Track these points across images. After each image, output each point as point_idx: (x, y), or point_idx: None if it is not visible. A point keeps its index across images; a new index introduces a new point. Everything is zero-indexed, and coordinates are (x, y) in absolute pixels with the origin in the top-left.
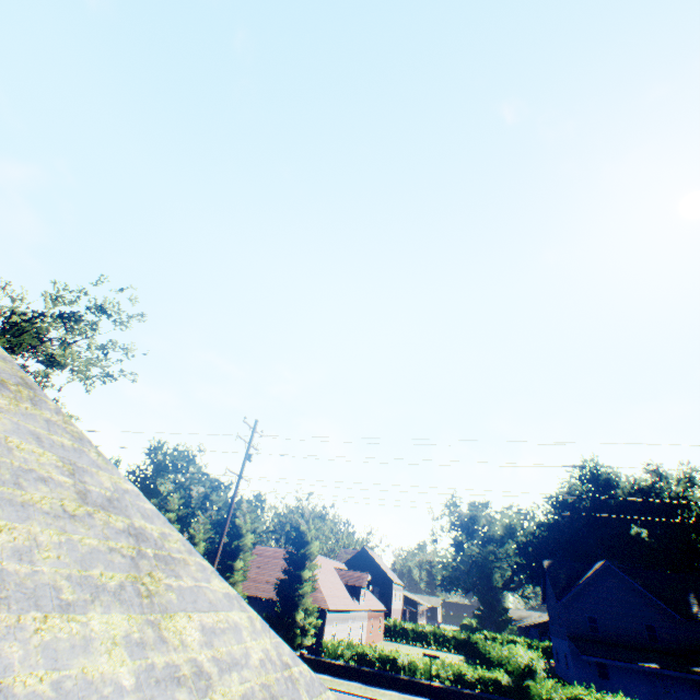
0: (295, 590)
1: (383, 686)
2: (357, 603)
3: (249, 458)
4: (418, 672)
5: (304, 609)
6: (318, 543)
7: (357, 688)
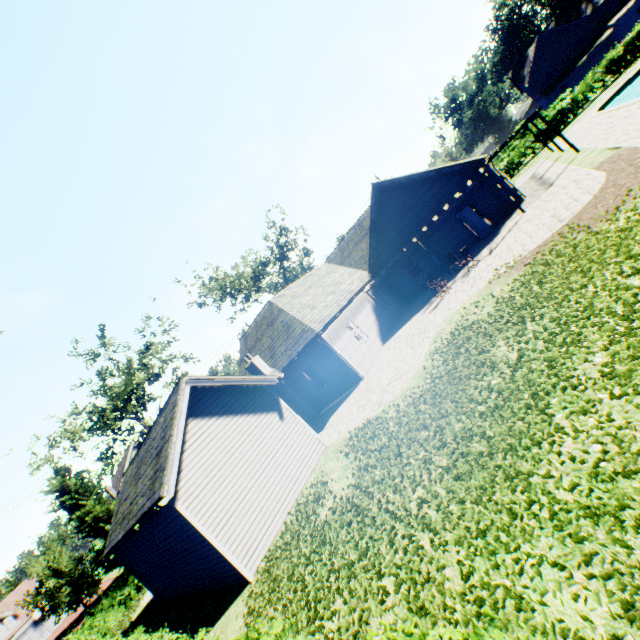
0: None
1: None
2: None
3: None
4: None
5: None
6: None
7: None
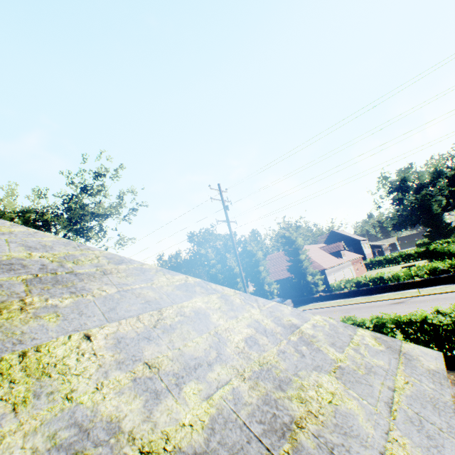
0: (300, 267)
1: (379, 293)
2: (341, 260)
3: (227, 209)
4: (400, 278)
5: (310, 274)
6: (301, 238)
7: (362, 299)
